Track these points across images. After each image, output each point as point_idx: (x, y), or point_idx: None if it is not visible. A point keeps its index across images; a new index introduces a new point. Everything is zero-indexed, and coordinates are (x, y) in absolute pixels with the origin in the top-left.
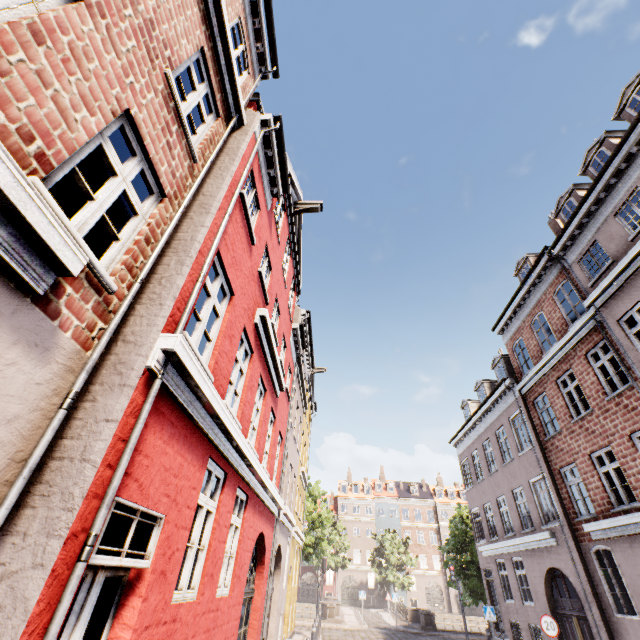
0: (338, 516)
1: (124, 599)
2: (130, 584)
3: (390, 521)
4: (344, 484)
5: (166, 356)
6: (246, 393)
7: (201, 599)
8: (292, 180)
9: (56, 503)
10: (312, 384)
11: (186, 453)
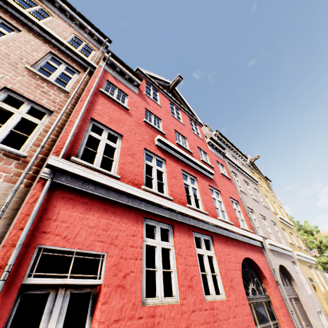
0: None
1: (95, 304)
2: (97, 295)
3: None
4: None
5: (52, 169)
6: (169, 181)
7: (184, 302)
8: (154, 77)
9: None
10: (257, 168)
11: (112, 217)
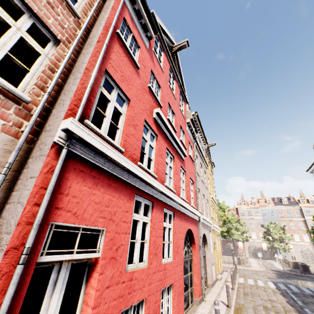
0: (239, 217)
1: (91, 273)
2: (93, 265)
3: (271, 218)
4: (240, 201)
5: (68, 134)
6: (157, 158)
7: (150, 266)
8: (163, 30)
9: (4, 229)
10: (209, 153)
11: (113, 193)
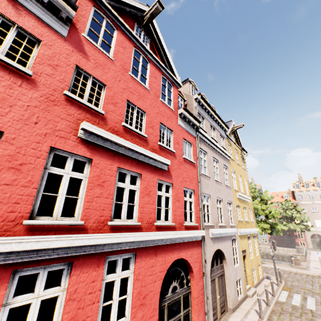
0: (297, 202)
1: None
2: None
3: None
4: (296, 184)
5: None
6: (89, 193)
7: None
8: None
9: None
10: (237, 137)
11: None
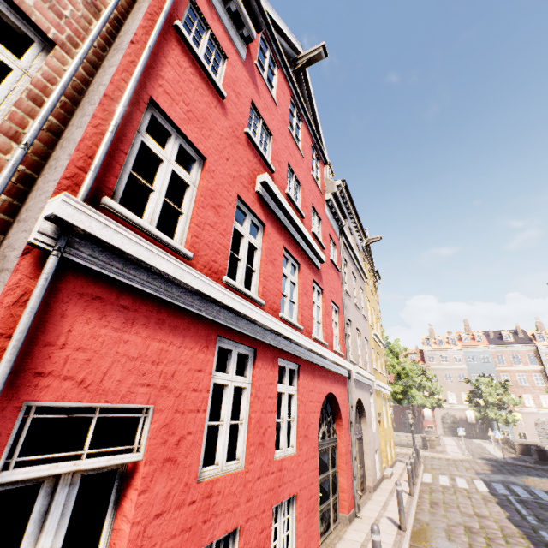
0: (426, 366)
1: (124, 490)
2: (128, 475)
3: (483, 367)
4: (427, 339)
5: (60, 227)
6: (264, 268)
7: (250, 467)
8: (277, 27)
9: None
10: (370, 255)
11: (169, 337)
